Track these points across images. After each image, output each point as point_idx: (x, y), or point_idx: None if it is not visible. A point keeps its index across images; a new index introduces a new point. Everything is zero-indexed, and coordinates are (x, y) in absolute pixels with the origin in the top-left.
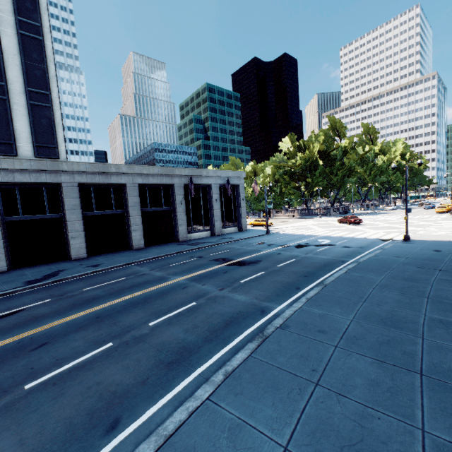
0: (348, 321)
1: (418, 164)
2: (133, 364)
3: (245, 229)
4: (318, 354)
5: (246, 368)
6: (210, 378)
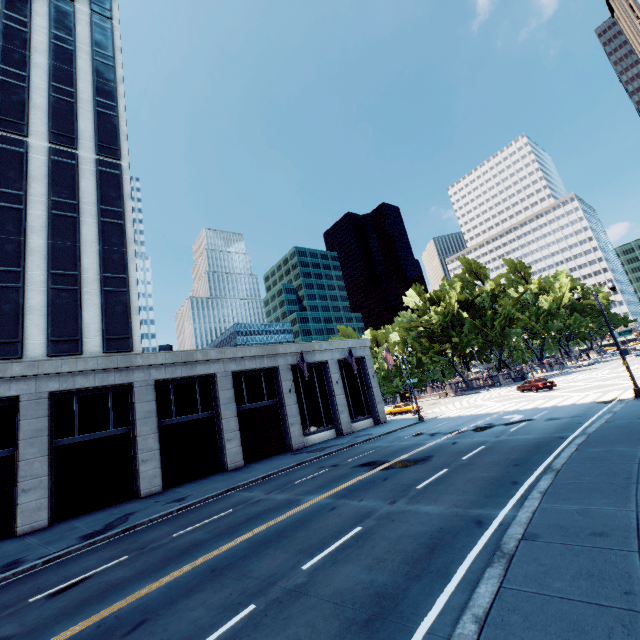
0: (632, 513)
1: (610, 288)
2: (304, 632)
3: (384, 420)
4: (616, 567)
5: (506, 606)
6: (450, 635)
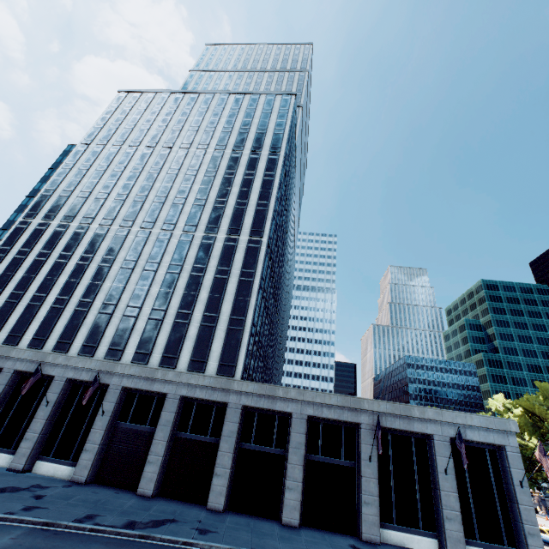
0: None
1: None
2: None
3: None
4: None
5: None
6: None
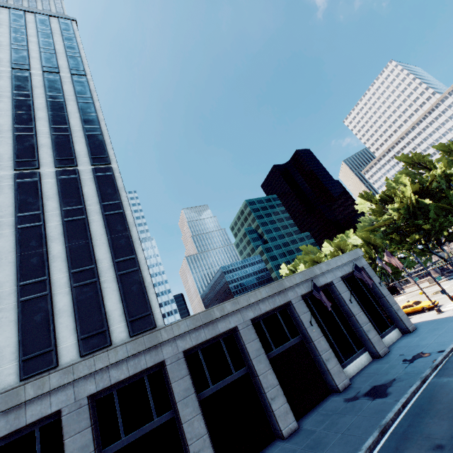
0: None
1: None
2: None
3: (412, 328)
4: None
5: None
6: None
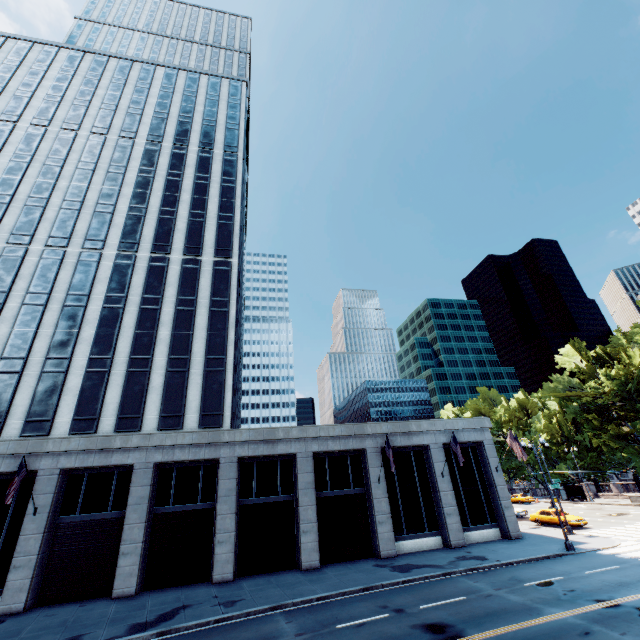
0: None
1: None
2: None
3: (516, 535)
4: None
5: None
6: None
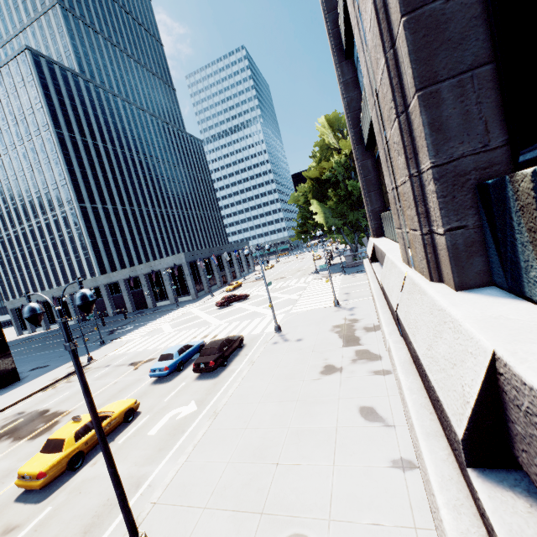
0: None
1: None
2: None
3: (194, 298)
4: None
5: None
6: None
